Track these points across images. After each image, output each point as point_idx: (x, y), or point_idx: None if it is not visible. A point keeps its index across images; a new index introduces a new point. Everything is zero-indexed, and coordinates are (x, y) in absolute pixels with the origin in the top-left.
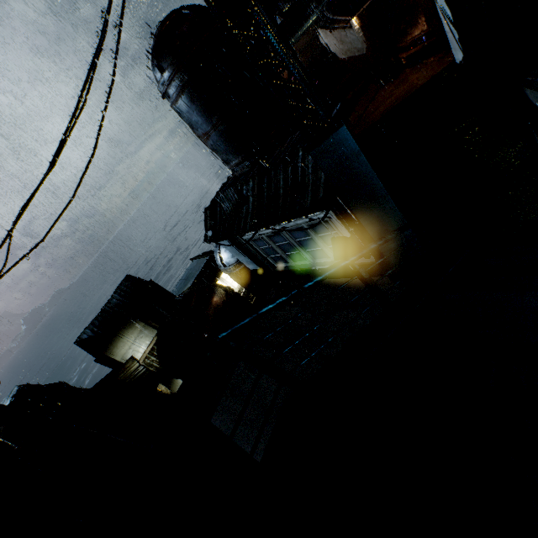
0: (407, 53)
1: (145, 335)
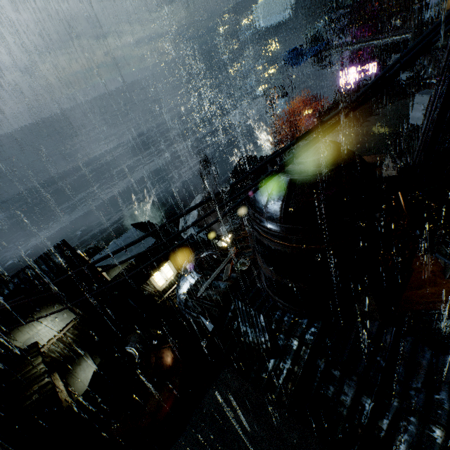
0: None
1: (60, 319)
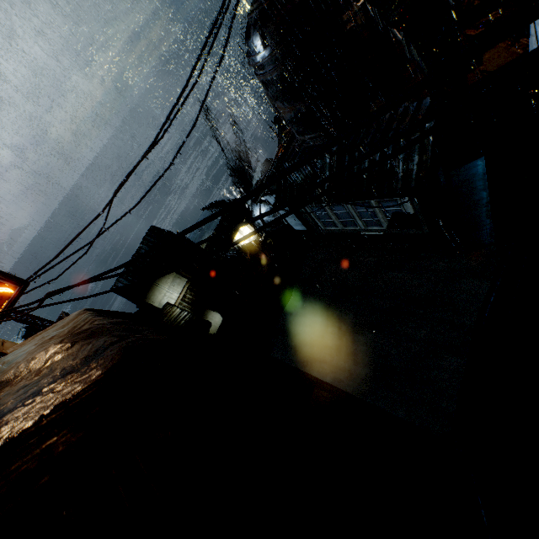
0: (475, 32)
1: (176, 284)
